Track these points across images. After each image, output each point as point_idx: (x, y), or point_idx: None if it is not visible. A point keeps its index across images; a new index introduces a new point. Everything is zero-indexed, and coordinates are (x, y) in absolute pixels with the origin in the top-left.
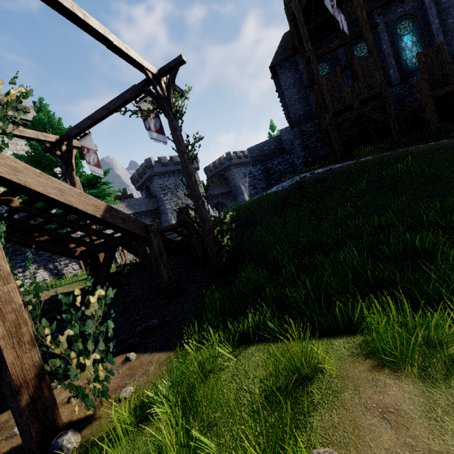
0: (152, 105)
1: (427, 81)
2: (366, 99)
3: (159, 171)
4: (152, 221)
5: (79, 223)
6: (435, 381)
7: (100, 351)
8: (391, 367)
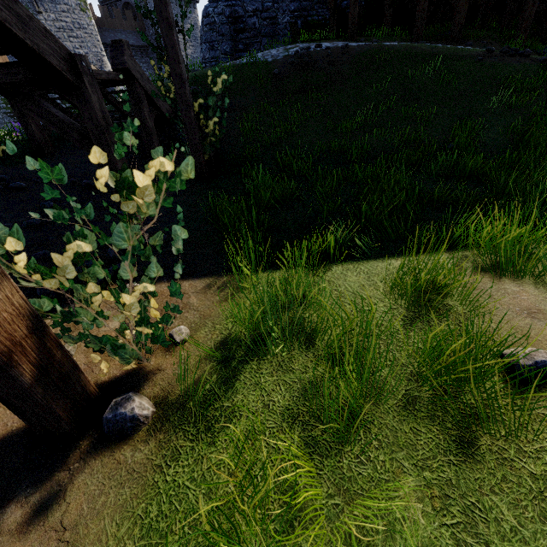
0: None
1: None
2: None
3: None
4: None
5: None
6: None
7: (152, 280)
8: (508, 277)
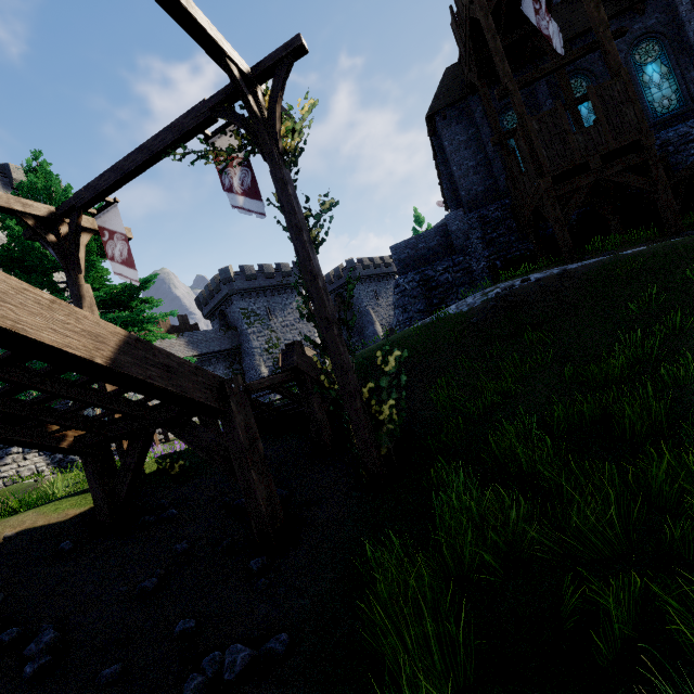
0: (237, 138)
1: None
2: (610, 154)
3: (241, 287)
4: (228, 368)
5: (61, 379)
6: None
7: None
8: None
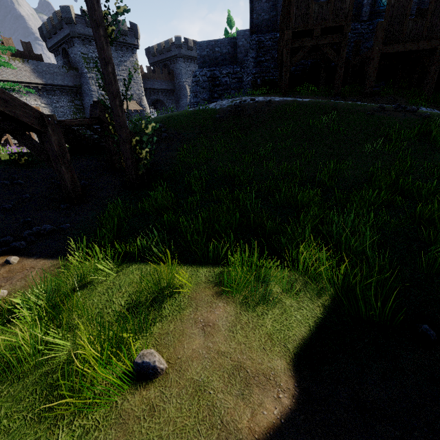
0: None
1: (384, 31)
2: (328, 29)
3: (82, 32)
4: (70, 102)
5: None
6: (248, 307)
7: None
8: (228, 294)
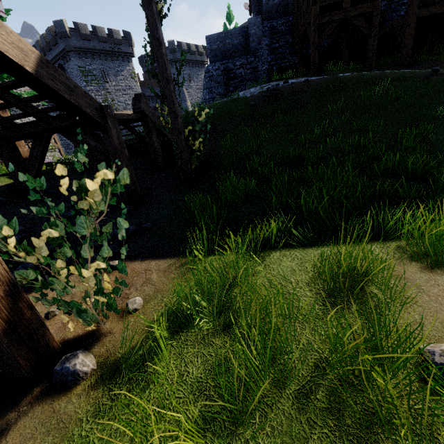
0: None
1: None
2: None
3: (77, 45)
4: None
5: None
6: None
7: (104, 259)
8: (441, 268)
